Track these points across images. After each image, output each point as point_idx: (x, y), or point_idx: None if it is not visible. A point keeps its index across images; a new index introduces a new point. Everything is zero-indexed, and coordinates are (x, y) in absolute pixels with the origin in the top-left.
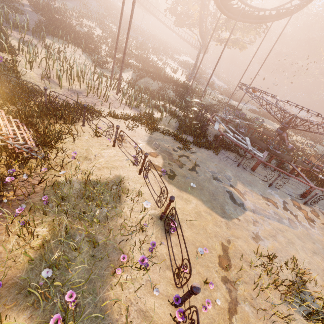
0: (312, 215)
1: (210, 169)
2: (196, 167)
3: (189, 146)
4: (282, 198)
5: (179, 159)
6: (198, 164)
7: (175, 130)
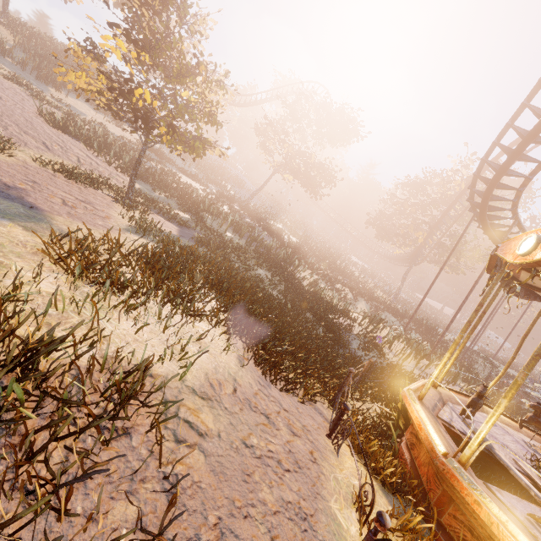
0: None
1: None
2: None
3: None
4: None
5: None
6: None
7: None
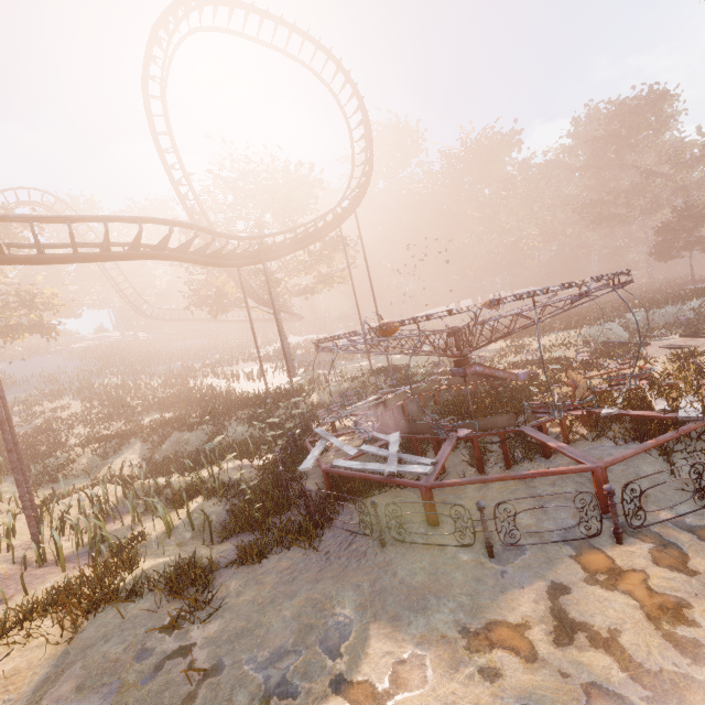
0: (663, 575)
1: (267, 647)
2: (200, 690)
3: (207, 592)
4: (544, 576)
5: (139, 696)
6: (219, 658)
7: (165, 563)
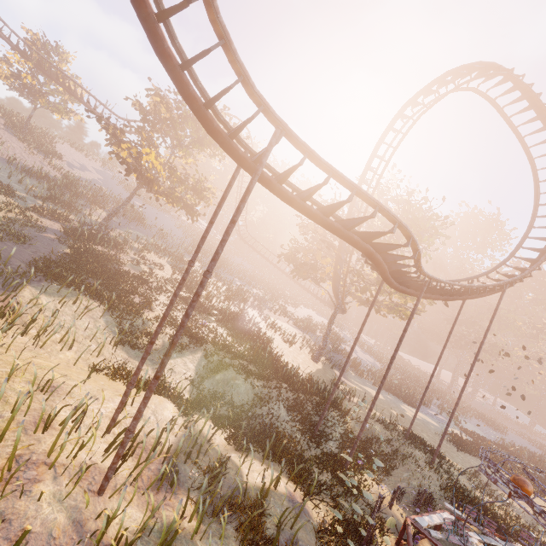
0: None
1: None
2: None
3: None
4: None
5: None
6: None
7: None
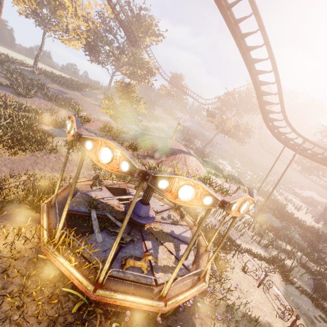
0: None
1: None
2: None
3: None
4: None
5: None
6: None
7: (314, 293)
